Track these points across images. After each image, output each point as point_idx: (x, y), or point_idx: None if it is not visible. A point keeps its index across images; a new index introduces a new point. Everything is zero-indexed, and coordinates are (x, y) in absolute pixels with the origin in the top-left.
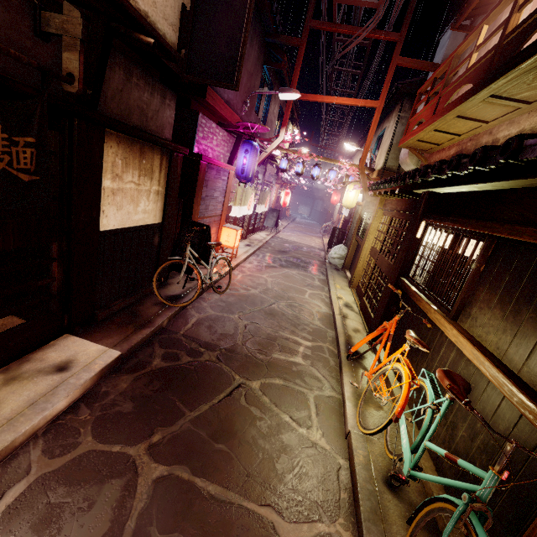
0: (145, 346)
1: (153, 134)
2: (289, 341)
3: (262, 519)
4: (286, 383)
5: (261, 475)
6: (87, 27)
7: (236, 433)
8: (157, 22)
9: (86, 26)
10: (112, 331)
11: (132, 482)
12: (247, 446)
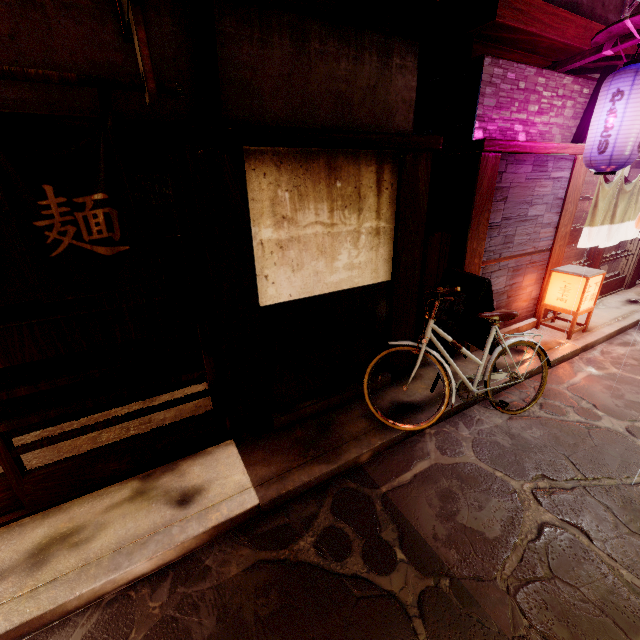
0: (310, 497)
1: (344, 130)
2: None
3: None
4: None
5: None
6: None
7: None
8: None
9: None
10: (278, 451)
11: None
12: None
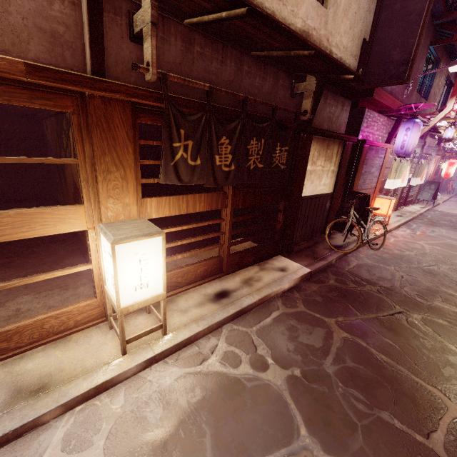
0: (322, 272)
1: (336, 132)
2: (453, 296)
3: (429, 391)
4: (451, 325)
5: (426, 369)
6: (317, 83)
7: (400, 338)
8: (346, 59)
9: (317, 83)
10: (302, 258)
11: (329, 333)
12: (412, 349)
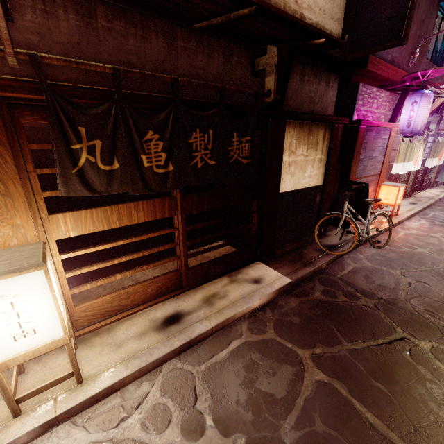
0: (308, 280)
1: (318, 114)
2: None
3: None
4: None
5: (432, 438)
6: (280, 55)
7: (397, 381)
8: (325, 25)
9: (279, 54)
10: (284, 264)
11: (300, 373)
12: (413, 401)
